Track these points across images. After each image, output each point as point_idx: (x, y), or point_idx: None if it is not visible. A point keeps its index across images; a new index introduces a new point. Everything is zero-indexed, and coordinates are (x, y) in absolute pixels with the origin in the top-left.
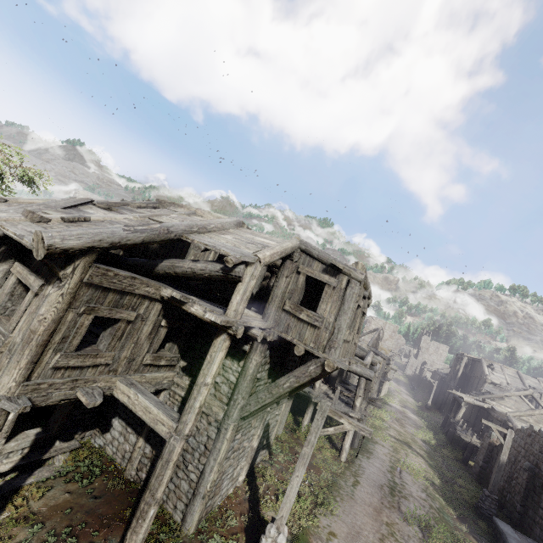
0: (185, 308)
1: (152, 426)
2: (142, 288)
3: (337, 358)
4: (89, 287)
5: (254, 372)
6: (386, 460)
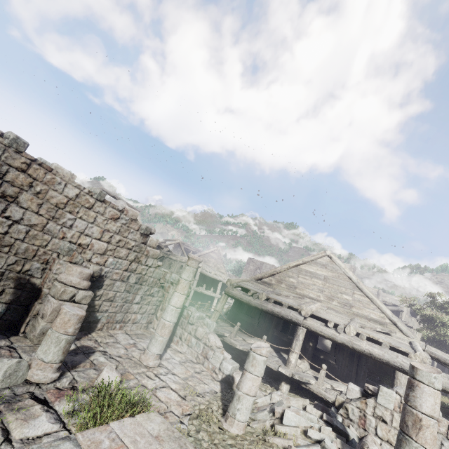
0: None
1: None
2: None
3: None
4: None
5: None
6: None
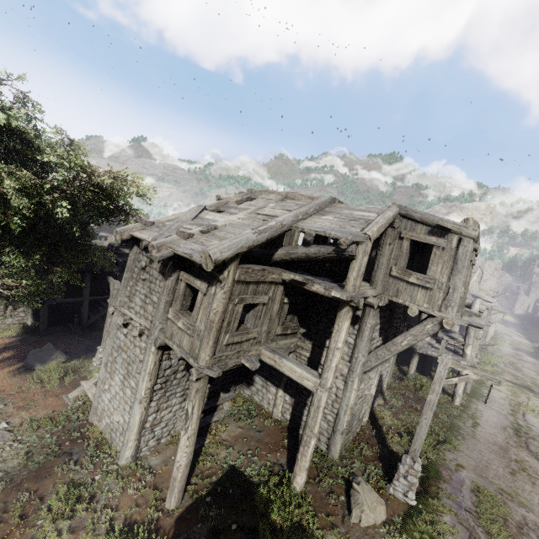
0: (306, 288)
1: (299, 382)
2: (269, 276)
3: (454, 315)
4: (238, 283)
5: (370, 334)
6: (505, 404)
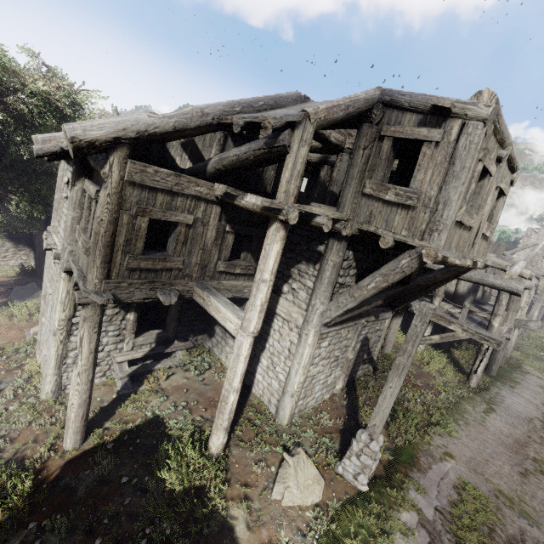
0: (236, 203)
1: (222, 324)
2: (191, 187)
3: (443, 245)
4: (133, 187)
5: (332, 275)
6: (541, 392)
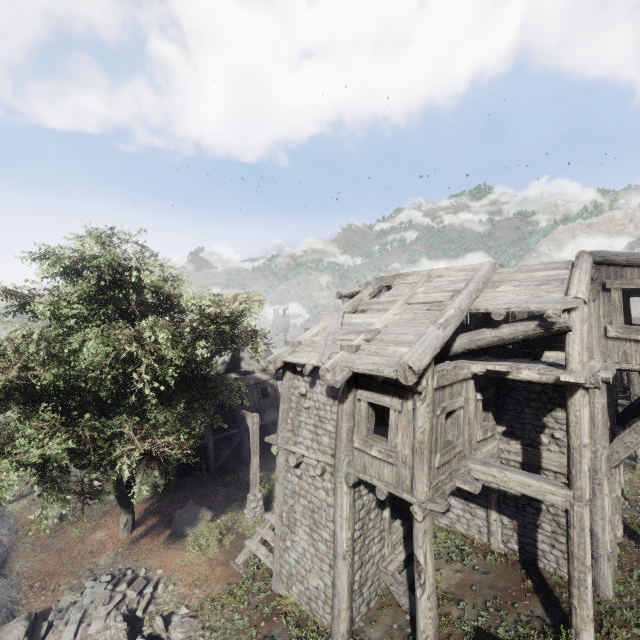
0: (511, 377)
1: (540, 498)
2: (460, 373)
3: None
4: (436, 390)
5: (604, 417)
6: None
